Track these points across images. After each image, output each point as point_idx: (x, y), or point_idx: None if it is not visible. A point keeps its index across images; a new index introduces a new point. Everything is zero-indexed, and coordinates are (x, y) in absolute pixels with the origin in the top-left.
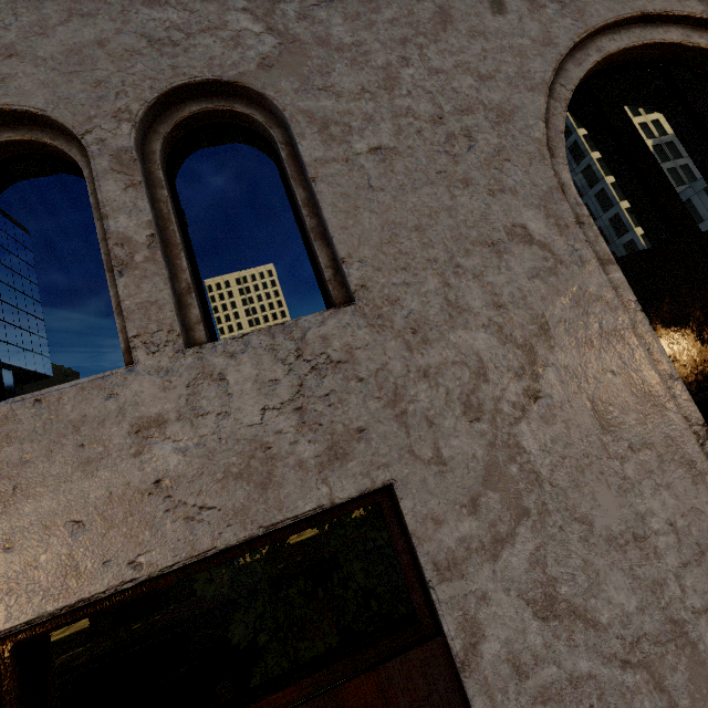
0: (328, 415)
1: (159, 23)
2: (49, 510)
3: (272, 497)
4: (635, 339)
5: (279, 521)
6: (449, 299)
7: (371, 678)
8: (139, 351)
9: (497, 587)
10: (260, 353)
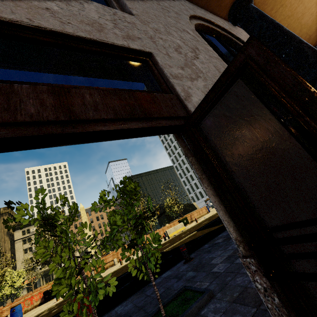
0: (126, 29)
1: None
2: None
3: (103, 35)
4: (223, 61)
5: (106, 40)
6: (167, 30)
7: (148, 94)
8: None
9: (194, 87)
10: (98, 7)
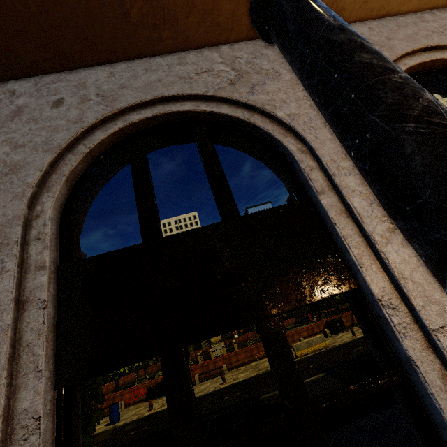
0: None
1: None
2: None
3: None
4: (3, 336)
5: None
6: None
7: None
8: None
9: None
10: None
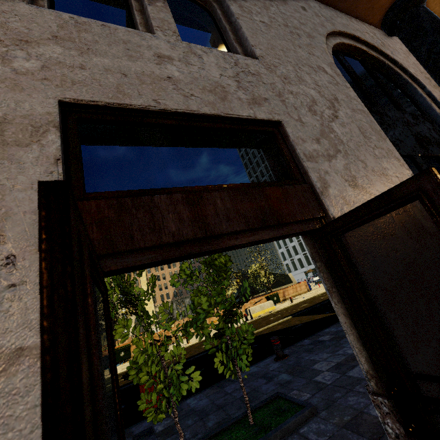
0: (250, 88)
1: None
2: (108, 64)
3: (227, 104)
4: (370, 116)
5: (231, 114)
6: (298, 75)
7: (278, 189)
8: (159, 32)
9: (332, 171)
10: (218, 57)
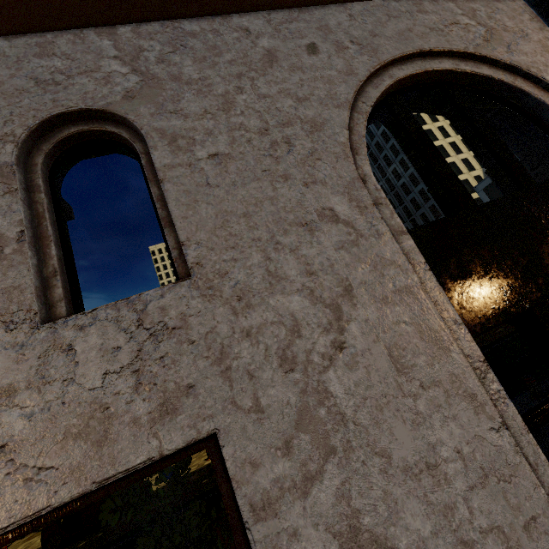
0: (161, 375)
1: (46, 69)
2: None
3: (107, 453)
4: (423, 294)
5: (111, 475)
6: (270, 270)
7: None
8: None
9: (307, 523)
10: (106, 324)
